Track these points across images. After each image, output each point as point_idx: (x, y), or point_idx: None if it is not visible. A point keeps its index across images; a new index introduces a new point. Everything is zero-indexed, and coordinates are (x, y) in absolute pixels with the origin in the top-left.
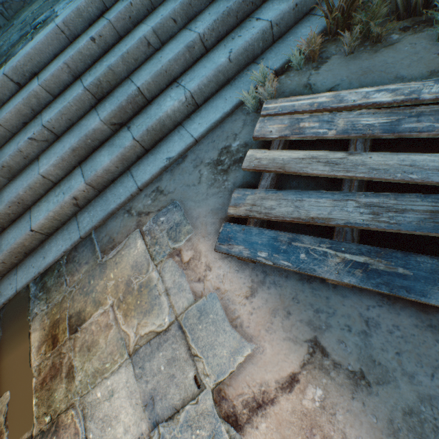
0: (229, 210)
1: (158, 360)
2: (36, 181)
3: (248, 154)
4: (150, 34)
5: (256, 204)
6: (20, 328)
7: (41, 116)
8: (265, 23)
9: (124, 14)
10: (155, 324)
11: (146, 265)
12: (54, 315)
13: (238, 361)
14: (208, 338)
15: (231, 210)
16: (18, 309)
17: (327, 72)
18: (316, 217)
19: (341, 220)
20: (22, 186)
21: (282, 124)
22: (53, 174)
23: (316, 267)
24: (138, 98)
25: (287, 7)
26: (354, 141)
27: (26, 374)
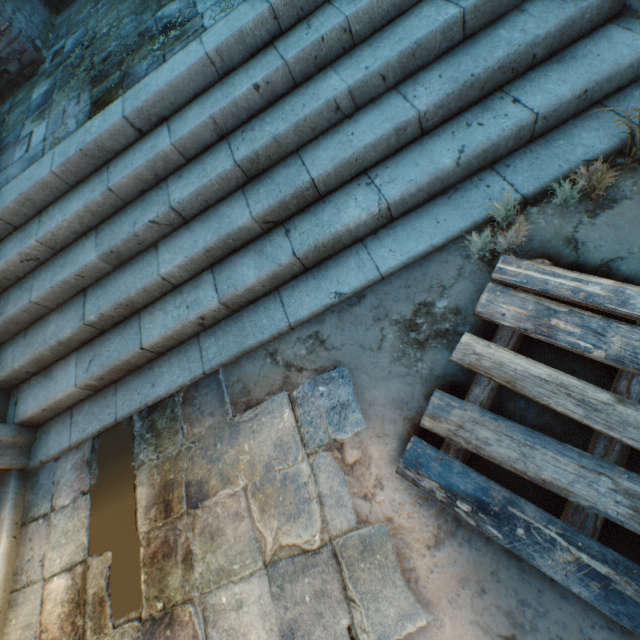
0: (423, 420)
1: (302, 586)
2: (154, 283)
3: (463, 340)
4: (343, 96)
5: (464, 427)
6: (122, 474)
7: (167, 188)
8: (526, 114)
9: (309, 53)
10: (301, 537)
11: (294, 450)
12: (166, 473)
13: (407, 629)
14: (371, 584)
15: (426, 421)
16: (118, 445)
17: (609, 227)
18: (549, 482)
19: (585, 500)
20: (135, 287)
21: (523, 308)
22: (176, 276)
23: (536, 555)
24: (309, 192)
25: (569, 94)
26: (629, 376)
27: (131, 538)
